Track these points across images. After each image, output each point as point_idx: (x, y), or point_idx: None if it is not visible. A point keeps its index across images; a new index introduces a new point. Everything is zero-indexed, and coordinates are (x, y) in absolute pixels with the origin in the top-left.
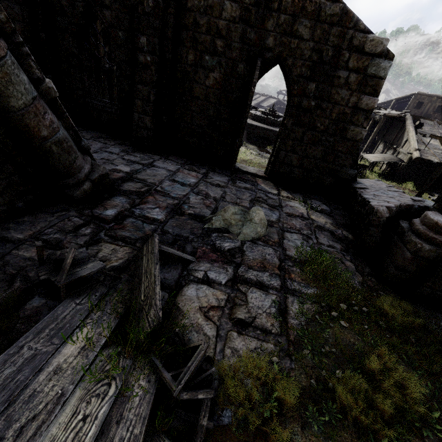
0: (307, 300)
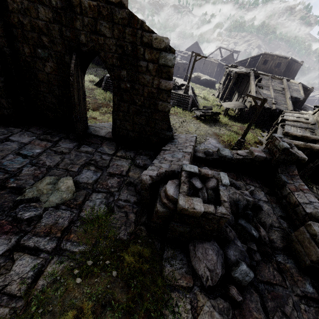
0: (69, 259)
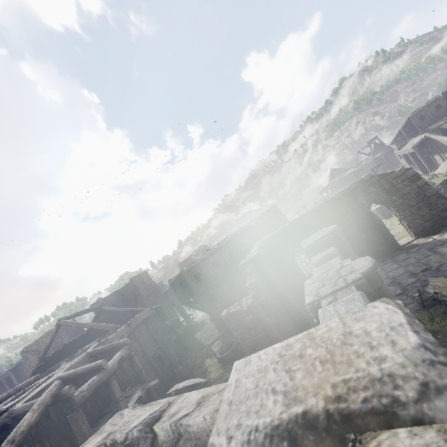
0: None
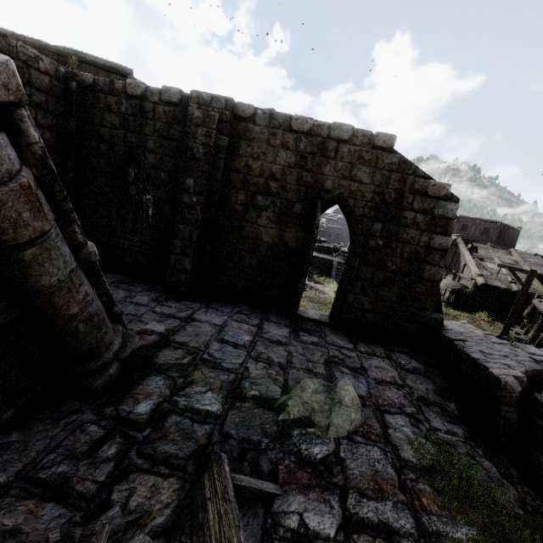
0: None
